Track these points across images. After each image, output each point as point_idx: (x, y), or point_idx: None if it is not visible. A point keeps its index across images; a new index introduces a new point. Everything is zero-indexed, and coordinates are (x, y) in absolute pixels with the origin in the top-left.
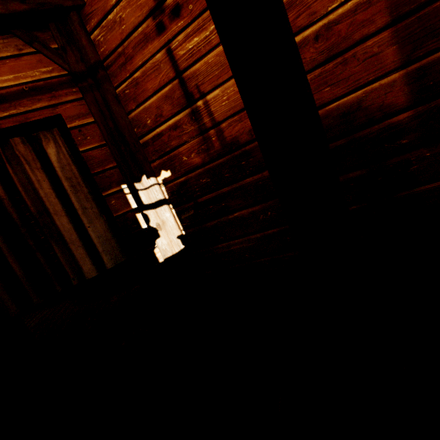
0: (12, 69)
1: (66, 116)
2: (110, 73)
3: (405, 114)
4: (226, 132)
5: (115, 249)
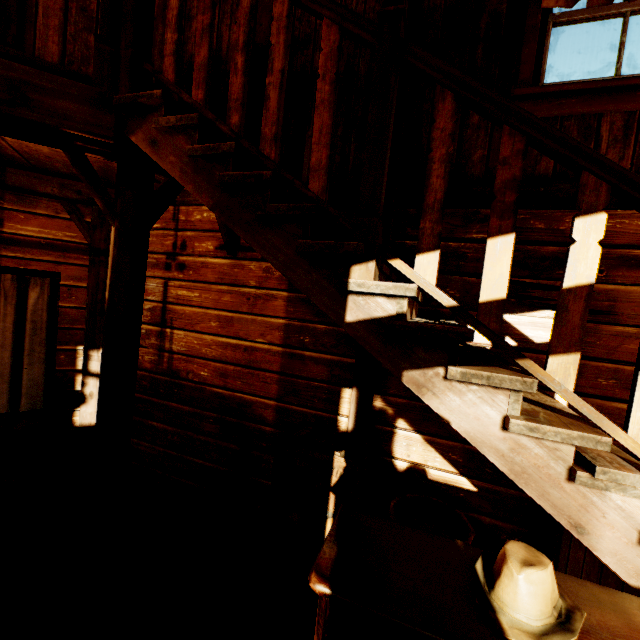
0: (41, 224)
1: (65, 274)
2: None
3: (270, 428)
4: (175, 362)
5: (39, 396)
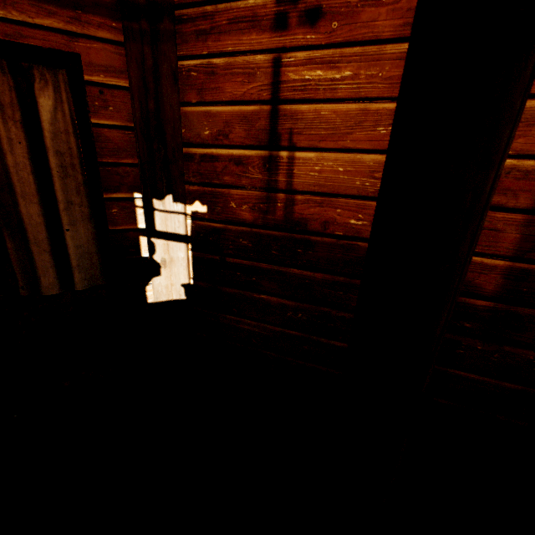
0: None
1: (87, 60)
2: (179, 31)
3: (484, 302)
4: (298, 206)
5: (94, 268)
